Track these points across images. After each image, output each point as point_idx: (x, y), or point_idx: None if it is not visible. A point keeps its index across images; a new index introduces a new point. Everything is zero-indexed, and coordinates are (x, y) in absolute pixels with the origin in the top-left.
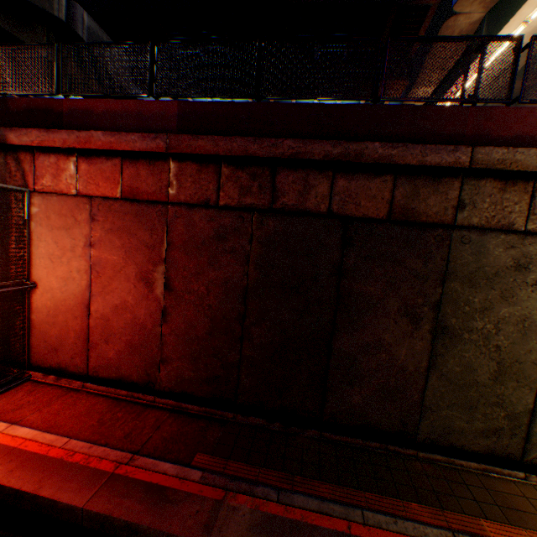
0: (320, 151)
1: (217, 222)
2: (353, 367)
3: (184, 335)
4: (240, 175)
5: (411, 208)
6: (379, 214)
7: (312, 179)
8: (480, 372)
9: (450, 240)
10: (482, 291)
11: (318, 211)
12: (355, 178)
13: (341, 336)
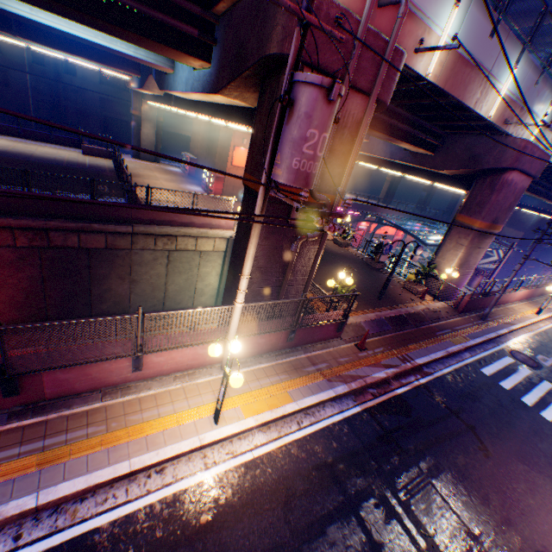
0: (72, 227)
1: (19, 253)
2: (103, 298)
3: (10, 302)
4: (29, 234)
5: (116, 244)
6: (103, 247)
7: (70, 235)
8: (148, 291)
9: (132, 253)
10: (146, 268)
11: (75, 247)
12: (90, 234)
13: (95, 289)
